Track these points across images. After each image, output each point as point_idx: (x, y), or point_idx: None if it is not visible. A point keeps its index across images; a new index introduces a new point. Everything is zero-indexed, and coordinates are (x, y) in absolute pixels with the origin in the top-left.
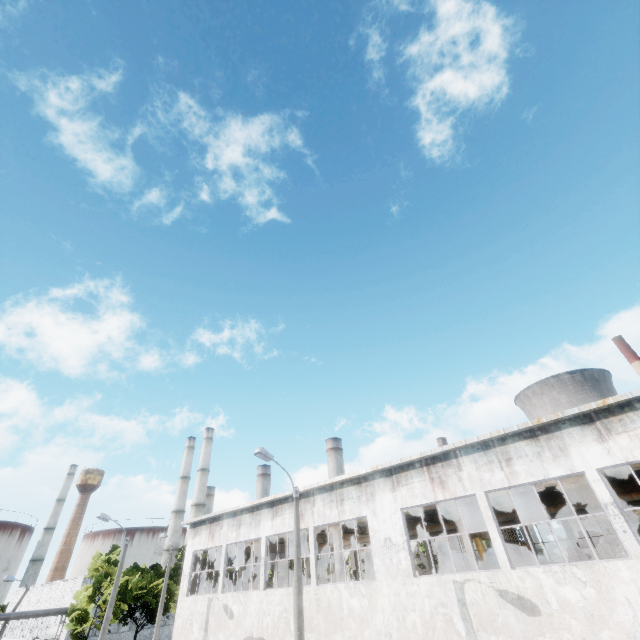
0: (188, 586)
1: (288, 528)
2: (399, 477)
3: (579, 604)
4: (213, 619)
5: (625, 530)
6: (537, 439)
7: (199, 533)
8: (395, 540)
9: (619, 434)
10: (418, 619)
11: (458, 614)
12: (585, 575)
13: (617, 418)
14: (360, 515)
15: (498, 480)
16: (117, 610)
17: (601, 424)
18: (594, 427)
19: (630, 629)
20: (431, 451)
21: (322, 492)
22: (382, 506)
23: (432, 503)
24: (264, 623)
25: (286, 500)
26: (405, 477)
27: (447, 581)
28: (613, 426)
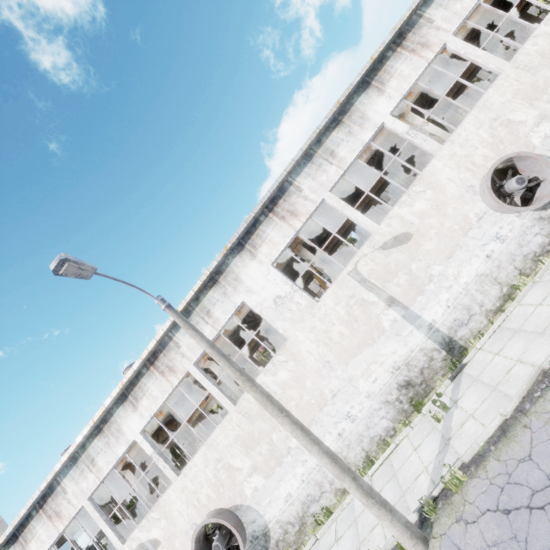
0: None
1: (163, 396)
2: (252, 242)
3: (428, 207)
4: None
5: (425, 139)
6: (342, 123)
7: (30, 537)
8: (283, 293)
9: (389, 81)
10: (341, 327)
11: (365, 291)
12: (421, 186)
13: (382, 71)
14: (237, 306)
15: (334, 174)
16: None
17: (376, 82)
18: (373, 87)
19: (458, 194)
20: (269, 191)
21: (179, 327)
22: (253, 279)
23: (294, 237)
24: (202, 500)
25: (139, 376)
26: (258, 237)
27: (344, 278)
28: (383, 78)
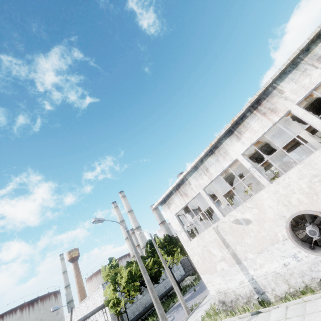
0: (186, 235)
1: (263, 130)
2: None
3: None
4: (229, 236)
5: None
6: None
7: (172, 202)
8: None
9: None
10: None
11: None
12: None
13: None
14: None
15: None
16: (134, 287)
17: None
18: None
19: None
20: None
21: (284, 77)
22: None
23: None
24: (293, 202)
25: (244, 118)
26: None
27: None
28: None
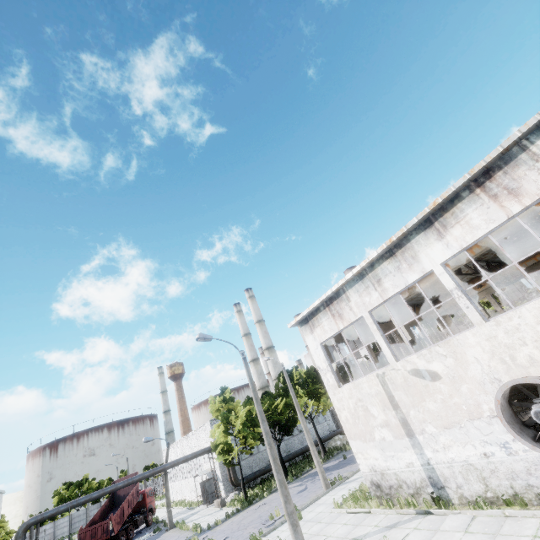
0: (334, 378)
1: (488, 226)
2: None
3: None
4: (401, 392)
5: None
6: None
7: (317, 324)
8: None
9: None
10: None
11: None
12: None
13: None
14: None
15: None
16: (254, 434)
17: None
18: None
19: None
20: None
21: None
22: None
23: None
24: (519, 359)
25: (456, 200)
26: None
27: None
28: None
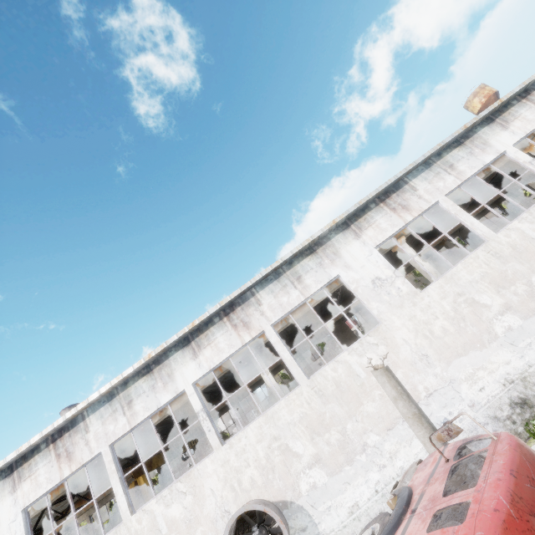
0: None
1: None
2: (21, 471)
3: (182, 516)
4: None
5: (210, 429)
6: (152, 373)
7: None
8: None
9: (206, 348)
10: None
11: None
12: (186, 486)
13: (204, 334)
14: None
15: (121, 427)
16: None
17: (195, 343)
18: (191, 347)
19: (214, 515)
20: (53, 425)
21: None
22: None
23: (60, 483)
24: None
25: None
26: (28, 467)
27: None
28: (202, 342)
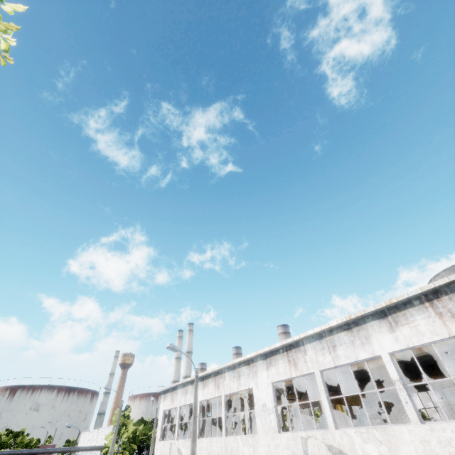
0: (160, 434)
1: (211, 395)
2: (271, 359)
3: None
4: None
5: (407, 401)
6: (351, 330)
7: (166, 398)
8: (268, 405)
9: (403, 325)
10: None
11: None
12: (381, 436)
13: (402, 313)
14: (249, 387)
15: (328, 362)
16: (130, 449)
17: (391, 318)
18: (387, 320)
19: None
20: (287, 341)
21: (229, 370)
22: (261, 381)
23: (290, 379)
24: None
25: (210, 376)
26: (274, 359)
27: (297, 437)
28: (399, 319)
